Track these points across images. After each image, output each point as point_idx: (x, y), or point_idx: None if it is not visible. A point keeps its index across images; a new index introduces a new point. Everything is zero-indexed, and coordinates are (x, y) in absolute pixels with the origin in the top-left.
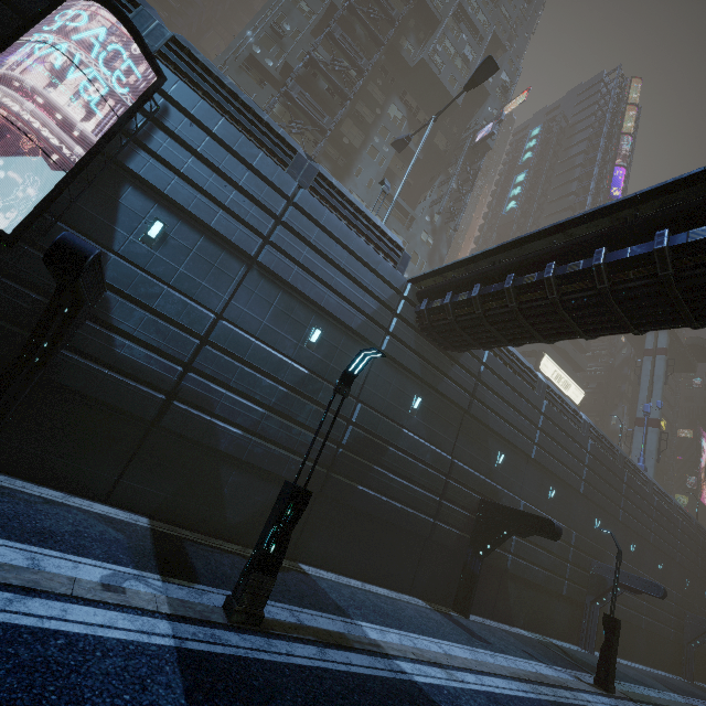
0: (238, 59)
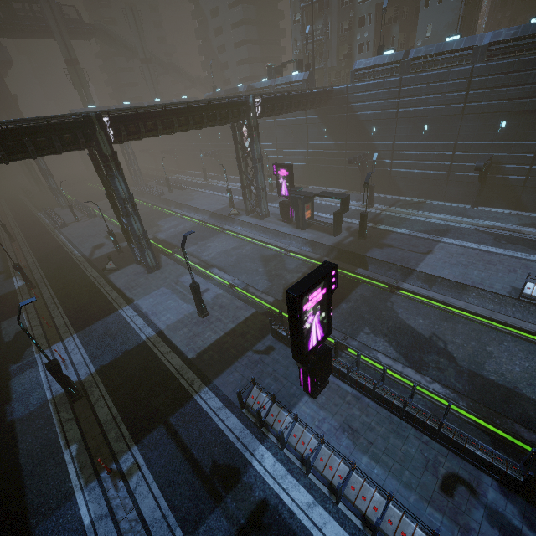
0: None
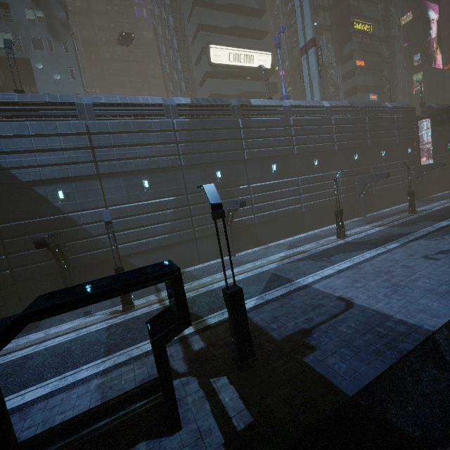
0: None
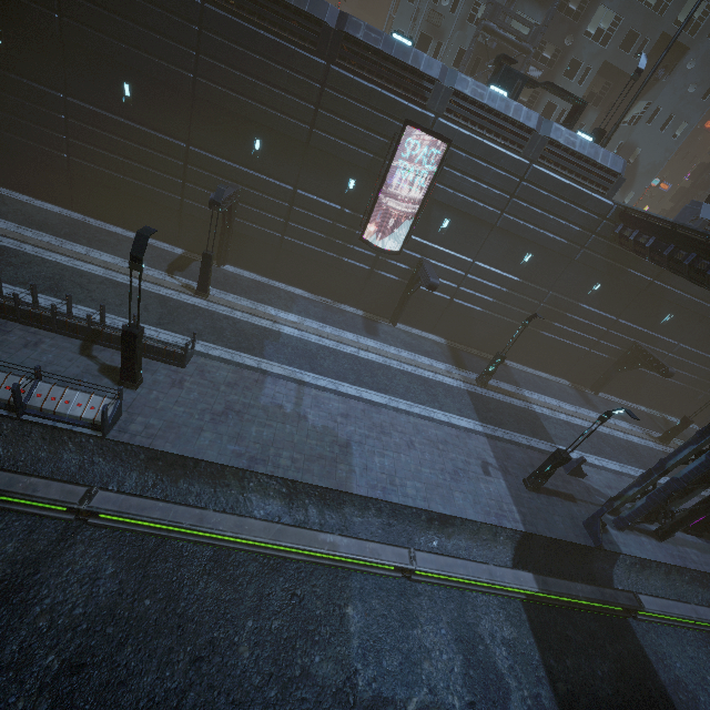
0: None
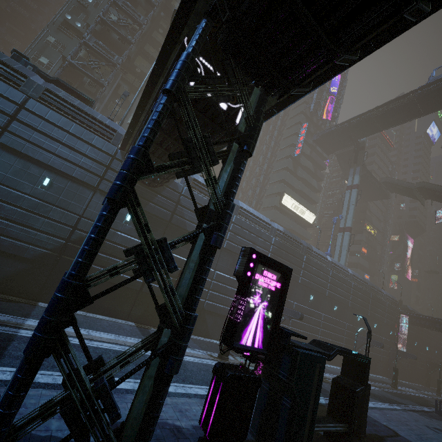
0: (56, 23)
